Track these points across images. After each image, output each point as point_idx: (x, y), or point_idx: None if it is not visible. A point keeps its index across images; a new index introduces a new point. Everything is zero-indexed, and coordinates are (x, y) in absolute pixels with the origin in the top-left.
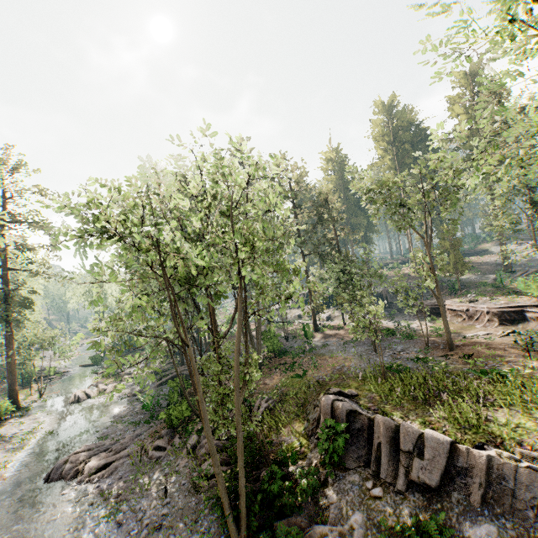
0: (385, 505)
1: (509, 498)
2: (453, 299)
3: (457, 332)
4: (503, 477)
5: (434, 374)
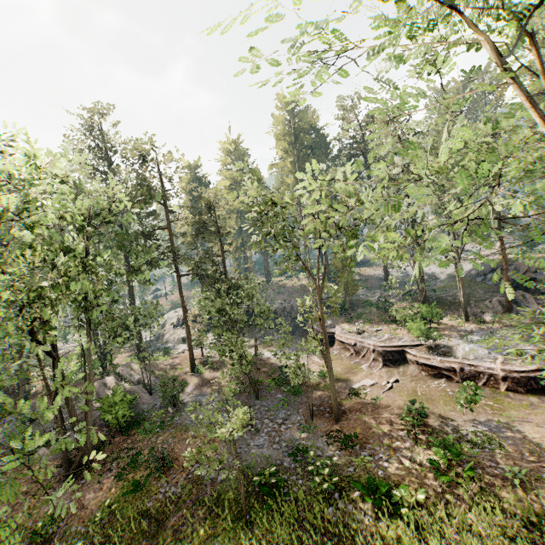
0: None
1: None
2: (343, 325)
3: (345, 378)
4: None
5: (314, 488)
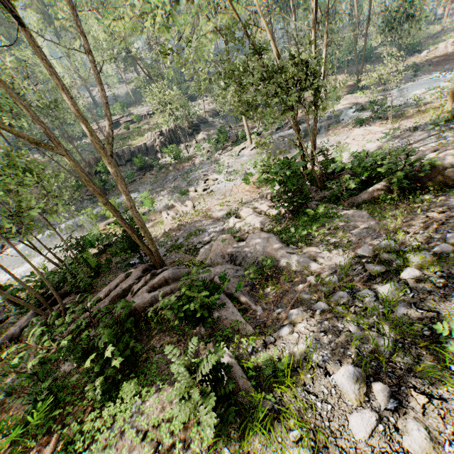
0: (124, 169)
1: (143, 152)
2: None
3: (102, 137)
4: (140, 148)
5: None
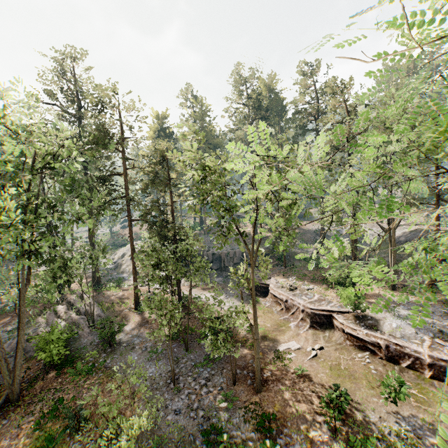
0: None
1: None
2: (277, 278)
3: (272, 337)
4: None
5: None
